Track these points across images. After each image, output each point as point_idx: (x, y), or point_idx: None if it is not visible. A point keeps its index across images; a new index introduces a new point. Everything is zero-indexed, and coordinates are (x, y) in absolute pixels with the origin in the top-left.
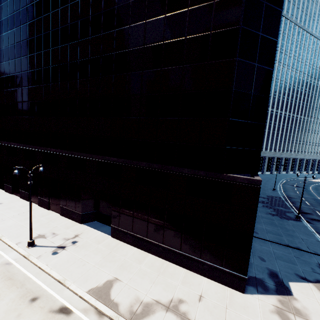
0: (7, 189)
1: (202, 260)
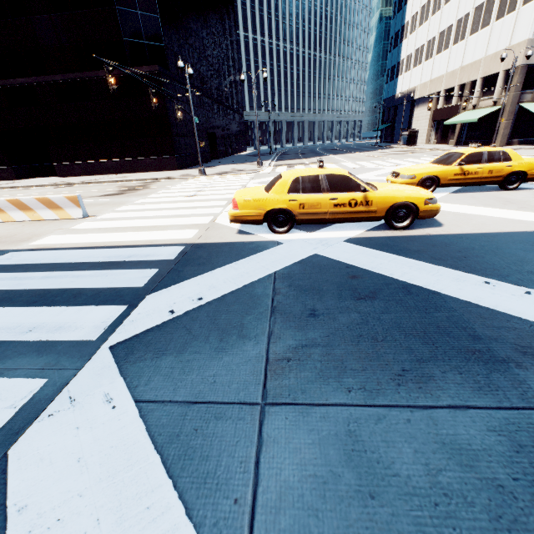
0: None
1: (144, 158)
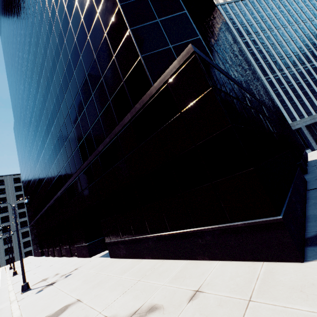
0: (52, 253)
1: (197, 229)
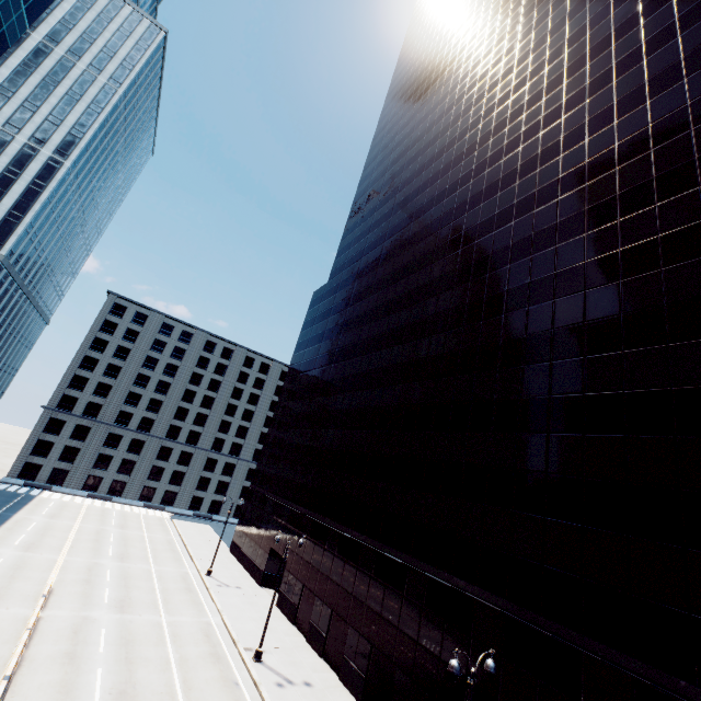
0: (314, 637)
1: None
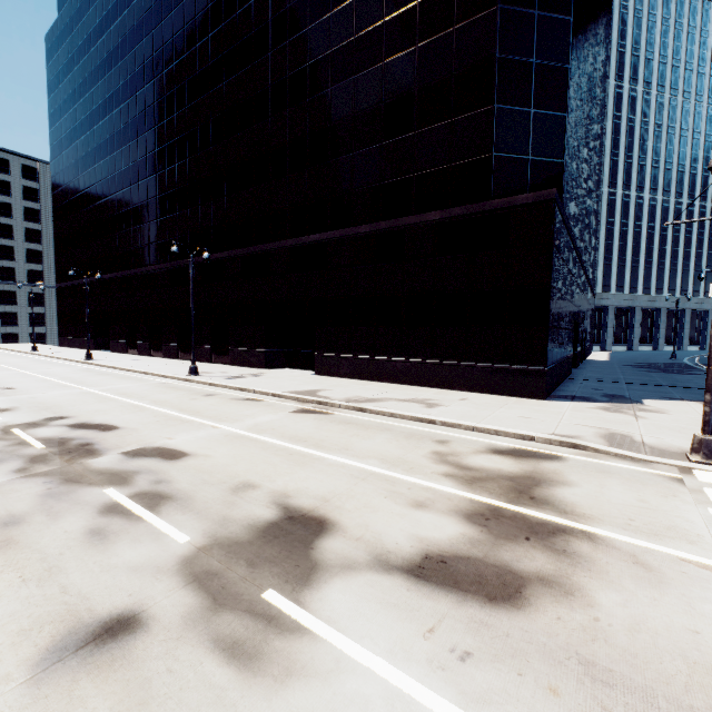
0: (143, 349)
1: (469, 364)
